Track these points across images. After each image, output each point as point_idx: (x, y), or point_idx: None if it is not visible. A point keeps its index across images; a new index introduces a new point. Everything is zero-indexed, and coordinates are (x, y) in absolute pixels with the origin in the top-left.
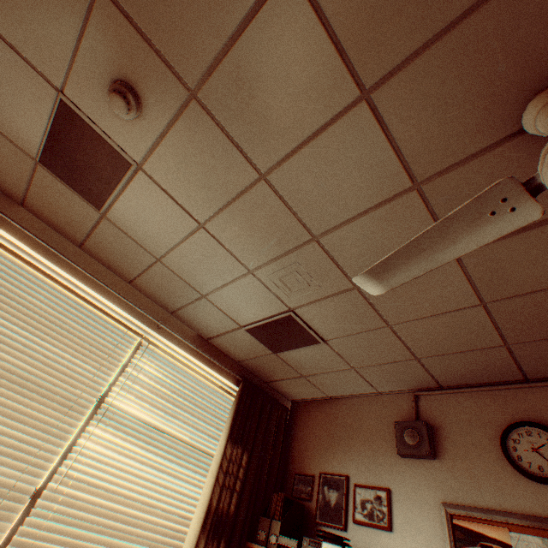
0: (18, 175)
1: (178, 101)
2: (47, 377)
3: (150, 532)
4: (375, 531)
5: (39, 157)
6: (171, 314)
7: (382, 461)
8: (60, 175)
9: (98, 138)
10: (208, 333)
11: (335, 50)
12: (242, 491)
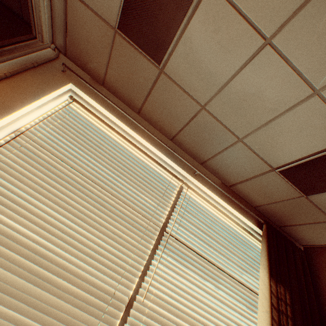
0: (101, 53)
1: None
2: (126, 207)
3: None
4: None
5: (117, 23)
6: (200, 165)
7: None
8: (131, 37)
9: None
10: (232, 180)
11: None
12: None
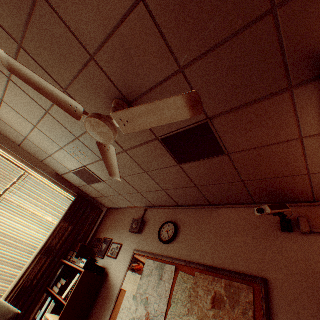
0: None
1: (5, 80)
2: None
3: (19, 250)
4: (112, 259)
5: None
6: (42, 162)
7: (125, 234)
8: None
9: None
10: (60, 172)
11: (48, 74)
12: (67, 240)
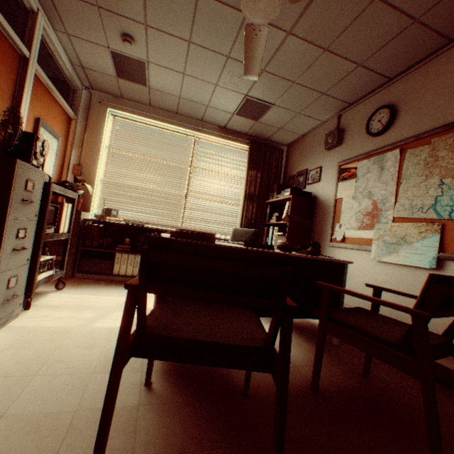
0: (114, 86)
1: (143, 31)
2: (169, 162)
3: (228, 205)
4: (314, 184)
5: (117, 76)
6: (202, 122)
7: (320, 157)
8: (126, 80)
9: (129, 59)
10: (222, 124)
11: None
12: (261, 187)
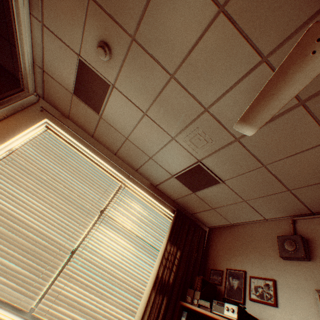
0: (66, 103)
1: (127, 44)
2: (78, 197)
3: (126, 285)
4: (265, 306)
5: (73, 91)
6: (136, 171)
7: (269, 262)
8: (81, 99)
9: (95, 74)
10: (155, 182)
11: None
12: (177, 272)
